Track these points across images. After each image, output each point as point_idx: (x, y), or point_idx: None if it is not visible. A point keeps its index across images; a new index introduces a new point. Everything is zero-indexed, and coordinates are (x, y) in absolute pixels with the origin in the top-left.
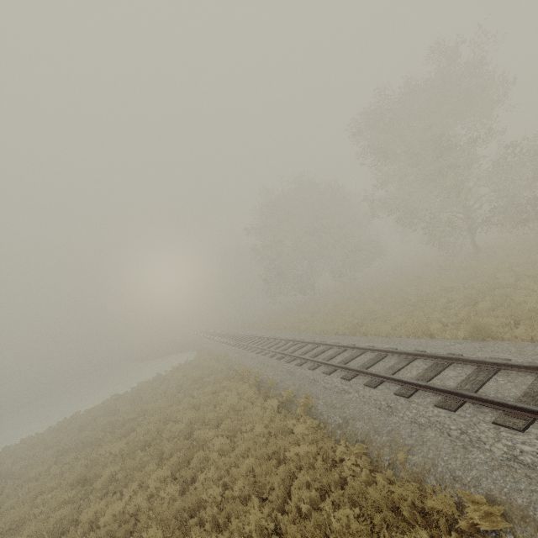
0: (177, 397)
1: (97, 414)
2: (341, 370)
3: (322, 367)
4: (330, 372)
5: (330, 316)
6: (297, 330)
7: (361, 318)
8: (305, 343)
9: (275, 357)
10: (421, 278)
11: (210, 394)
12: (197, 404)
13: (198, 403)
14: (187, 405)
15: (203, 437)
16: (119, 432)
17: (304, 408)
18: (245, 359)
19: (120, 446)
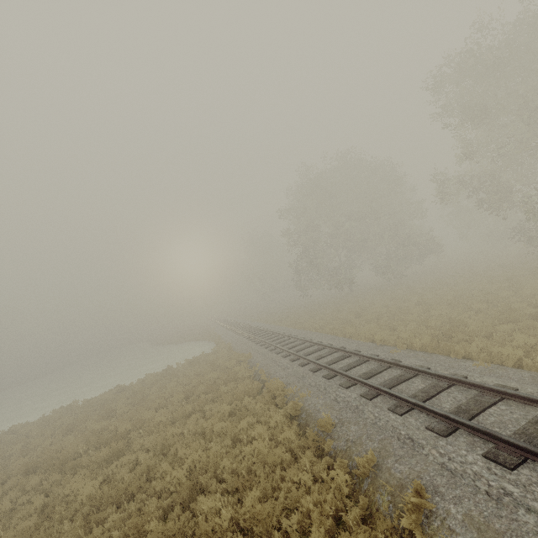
0: (184, 409)
1: (92, 410)
2: (473, 433)
3: (418, 414)
4: (447, 433)
5: (385, 320)
6: (341, 334)
7: (438, 328)
8: (365, 357)
9: (320, 373)
10: (515, 281)
11: (227, 415)
12: (208, 432)
13: (210, 430)
14: (195, 428)
15: (212, 522)
16: (101, 455)
17: (416, 516)
18: (274, 366)
19: (91, 489)
